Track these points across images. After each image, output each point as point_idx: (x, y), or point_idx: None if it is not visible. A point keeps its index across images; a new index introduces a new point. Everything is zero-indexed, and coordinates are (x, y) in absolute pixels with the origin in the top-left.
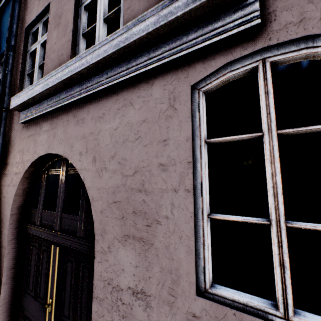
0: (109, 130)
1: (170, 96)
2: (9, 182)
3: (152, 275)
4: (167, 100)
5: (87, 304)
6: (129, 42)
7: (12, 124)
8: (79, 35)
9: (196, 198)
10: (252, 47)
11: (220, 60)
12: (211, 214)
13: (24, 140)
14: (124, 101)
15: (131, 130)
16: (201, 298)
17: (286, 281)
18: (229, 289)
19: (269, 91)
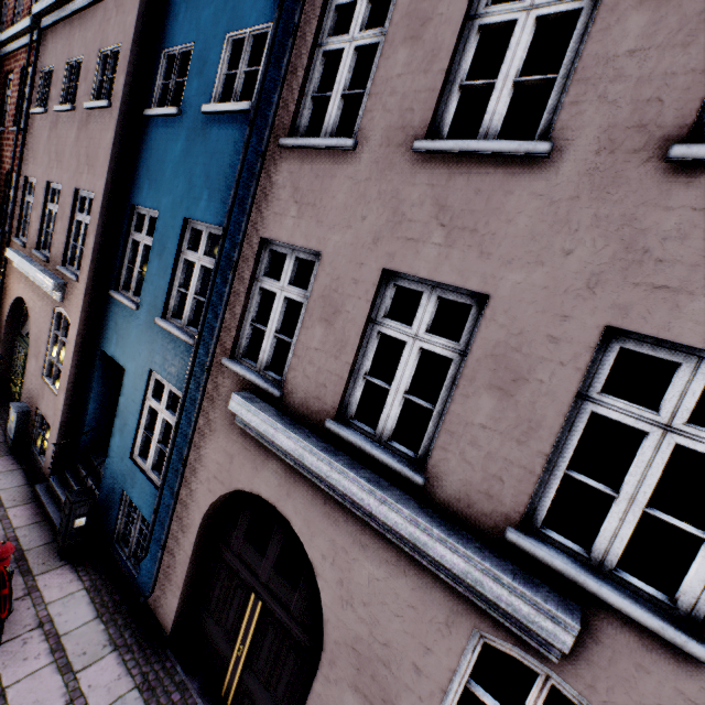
0: (369, 571)
1: (451, 614)
2: (203, 478)
3: None
4: (446, 614)
5: (287, 681)
6: (428, 552)
7: (215, 394)
8: (359, 374)
9: None
10: (543, 660)
11: (512, 639)
12: None
13: (235, 444)
14: (397, 559)
15: (395, 600)
16: None
17: None
18: None
19: (538, 703)
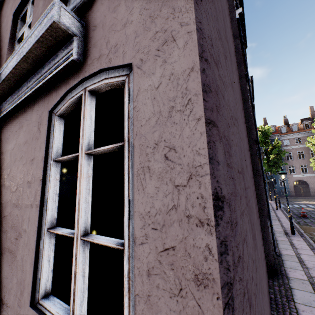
0: (10, 150)
1: (39, 119)
2: None
3: (13, 286)
4: (38, 123)
5: None
6: (6, 75)
7: None
8: None
9: (44, 213)
10: (77, 79)
11: (64, 89)
12: (54, 227)
13: None
14: (19, 123)
15: (19, 150)
16: (32, 308)
17: (75, 291)
18: (57, 299)
19: (85, 116)
